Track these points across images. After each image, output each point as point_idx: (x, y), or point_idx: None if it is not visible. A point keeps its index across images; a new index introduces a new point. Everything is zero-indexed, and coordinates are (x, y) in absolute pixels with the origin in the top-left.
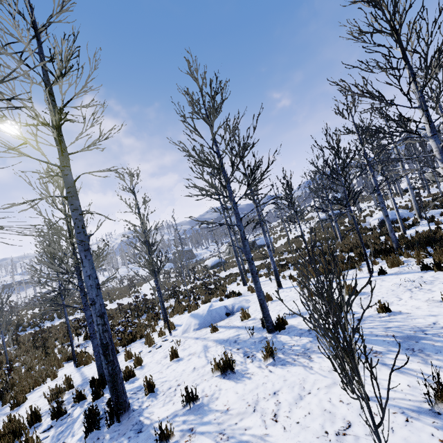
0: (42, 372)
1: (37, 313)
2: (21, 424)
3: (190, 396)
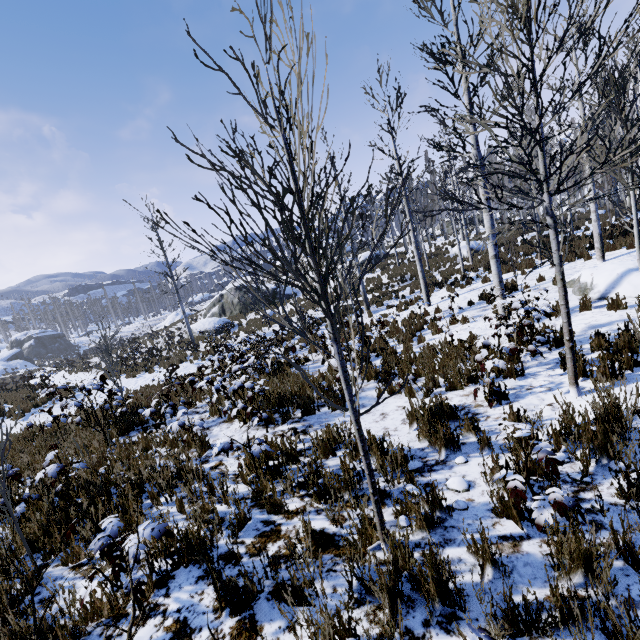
0: None
1: None
2: None
3: None
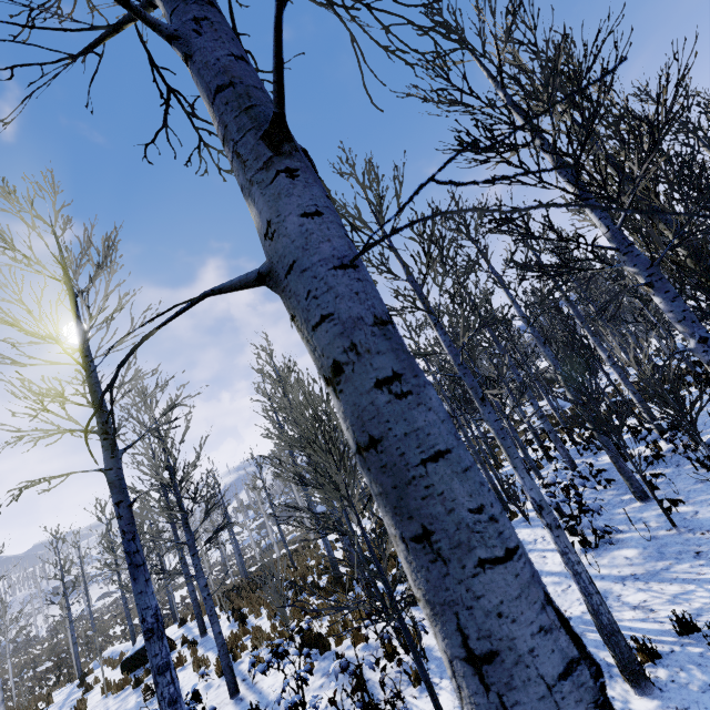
0: None
1: (47, 649)
2: None
3: None
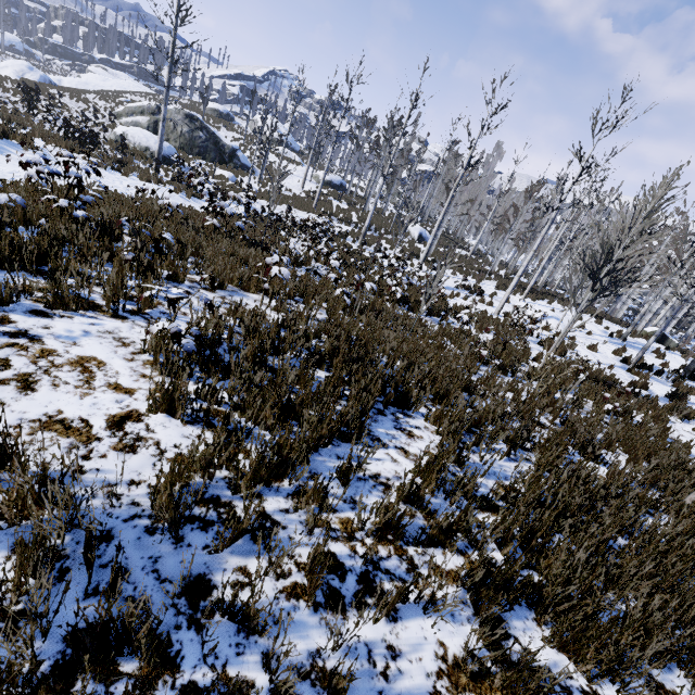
0: (589, 363)
1: None
2: (688, 388)
3: (684, 366)
